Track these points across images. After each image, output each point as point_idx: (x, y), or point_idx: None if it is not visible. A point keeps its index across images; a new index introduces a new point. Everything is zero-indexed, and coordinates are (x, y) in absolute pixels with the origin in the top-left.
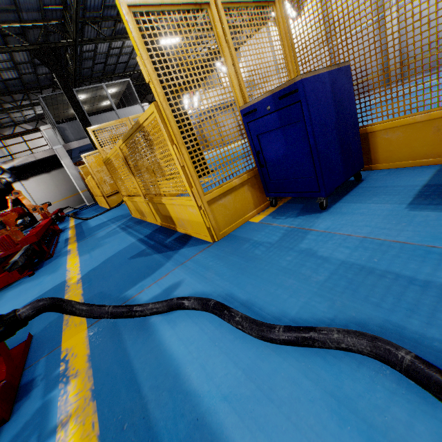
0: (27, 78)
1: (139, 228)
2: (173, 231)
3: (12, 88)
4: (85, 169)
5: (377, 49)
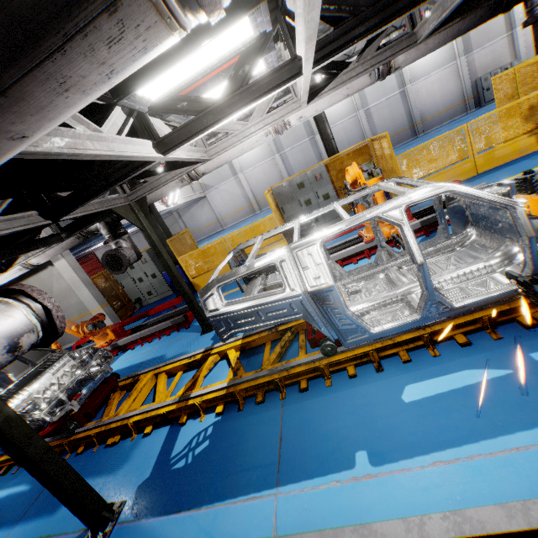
0: None
1: (470, 180)
2: (512, 160)
3: None
4: (172, 244)
5: (315, 156)
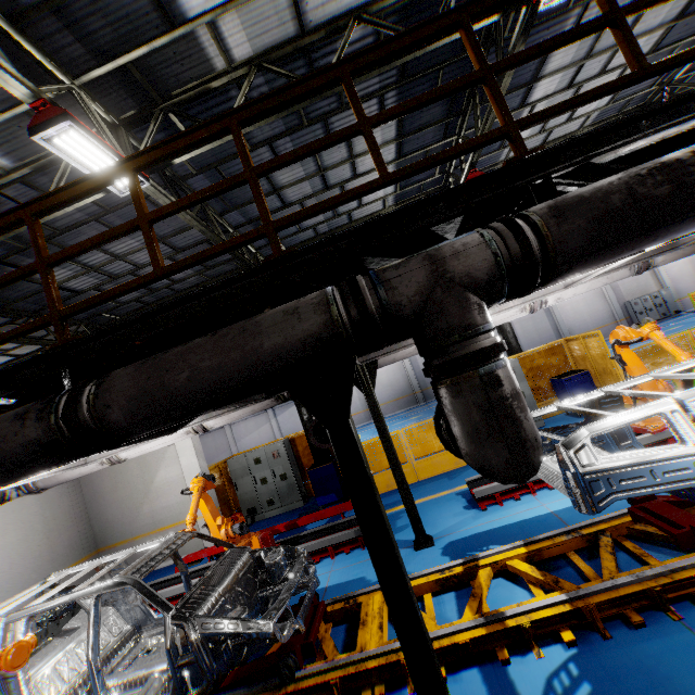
0: (82, 296)
1: None
2: None
3: (22, 301)
4: None
5: None
